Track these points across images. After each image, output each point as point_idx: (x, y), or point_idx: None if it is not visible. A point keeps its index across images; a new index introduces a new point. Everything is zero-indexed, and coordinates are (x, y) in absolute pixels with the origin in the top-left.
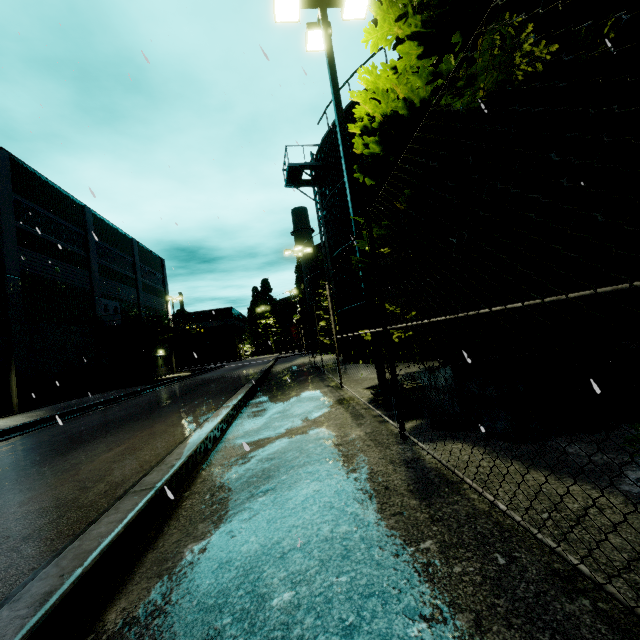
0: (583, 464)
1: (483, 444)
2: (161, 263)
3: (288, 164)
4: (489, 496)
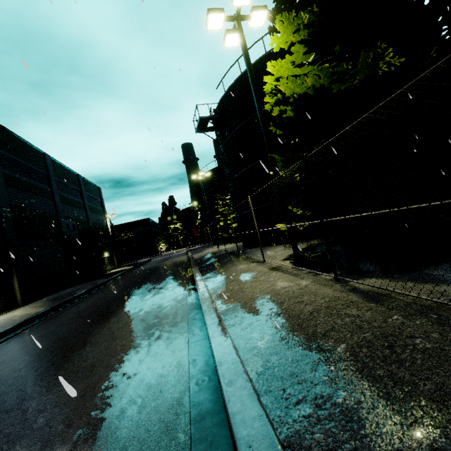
0: (445, 278)
1: (386, 277)
2: (98, 190)
3: (199, 117)
4: (414, 294)
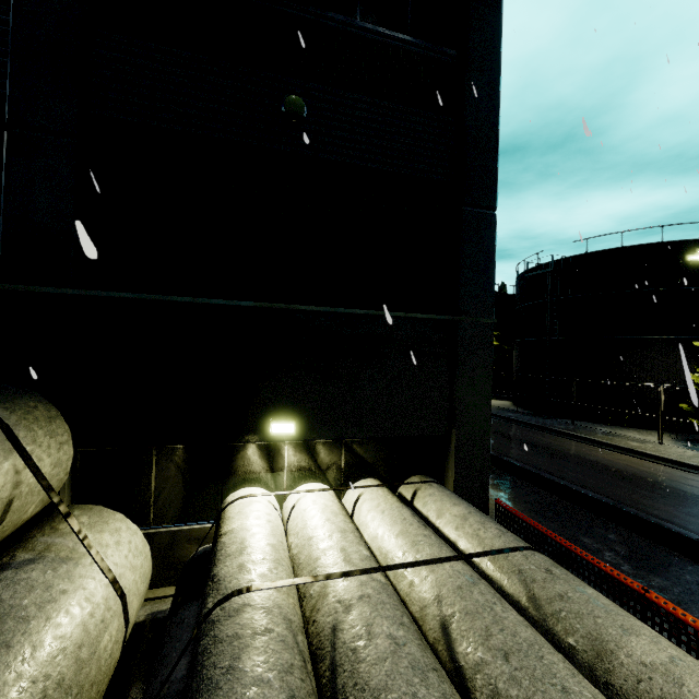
0: None
1: None
2: None
3: (553, 268)
4: None
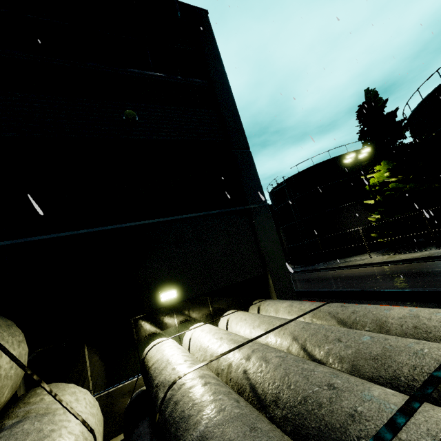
0: None
1: None
2: None
3: (285, 184)
4: None
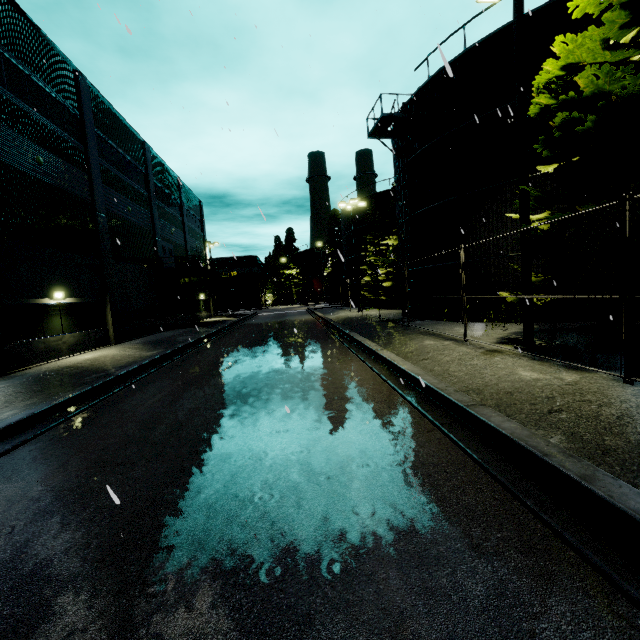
0: None
1: None
2: (199, 206)
3: (382, 114)
4: None
